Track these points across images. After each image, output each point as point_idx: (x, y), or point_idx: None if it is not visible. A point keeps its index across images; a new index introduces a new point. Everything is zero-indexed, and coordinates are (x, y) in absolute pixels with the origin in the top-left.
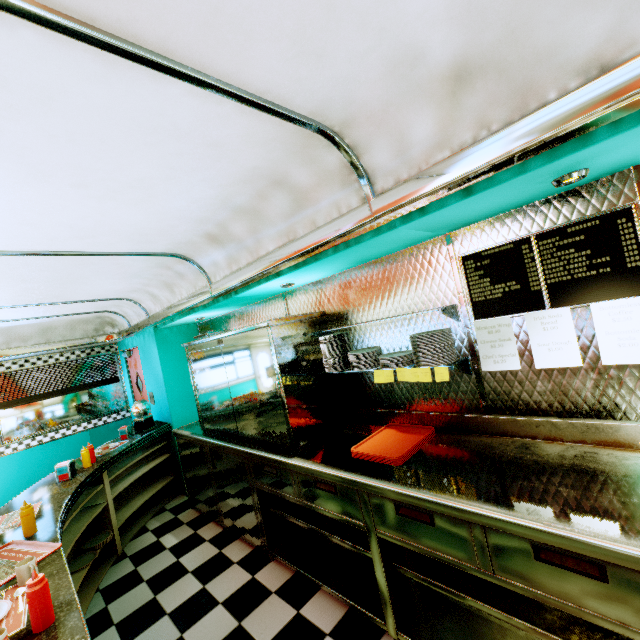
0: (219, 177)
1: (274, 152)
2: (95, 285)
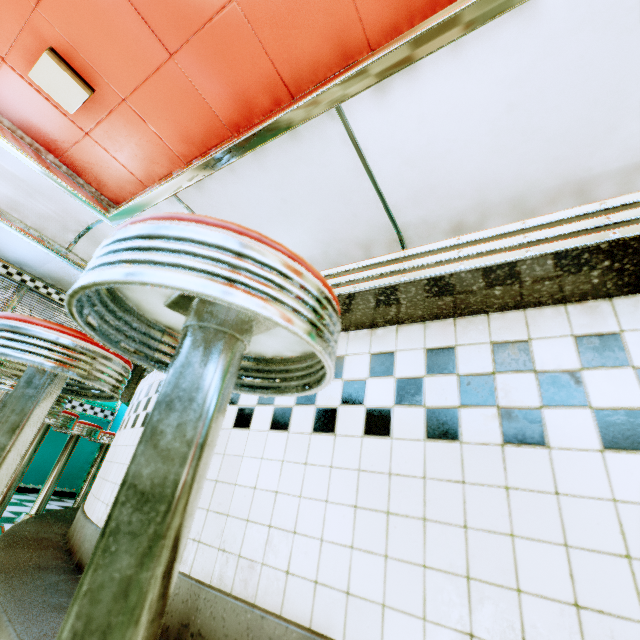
0: (564, 163)
1: (617, 162)
2: (287, 235)
